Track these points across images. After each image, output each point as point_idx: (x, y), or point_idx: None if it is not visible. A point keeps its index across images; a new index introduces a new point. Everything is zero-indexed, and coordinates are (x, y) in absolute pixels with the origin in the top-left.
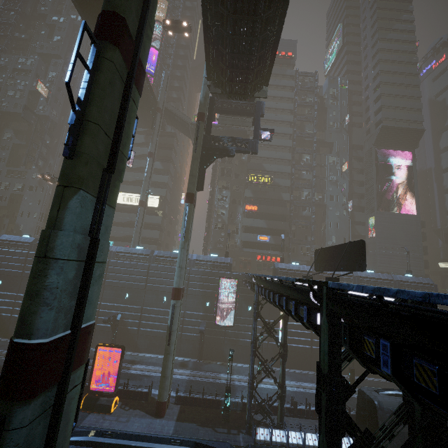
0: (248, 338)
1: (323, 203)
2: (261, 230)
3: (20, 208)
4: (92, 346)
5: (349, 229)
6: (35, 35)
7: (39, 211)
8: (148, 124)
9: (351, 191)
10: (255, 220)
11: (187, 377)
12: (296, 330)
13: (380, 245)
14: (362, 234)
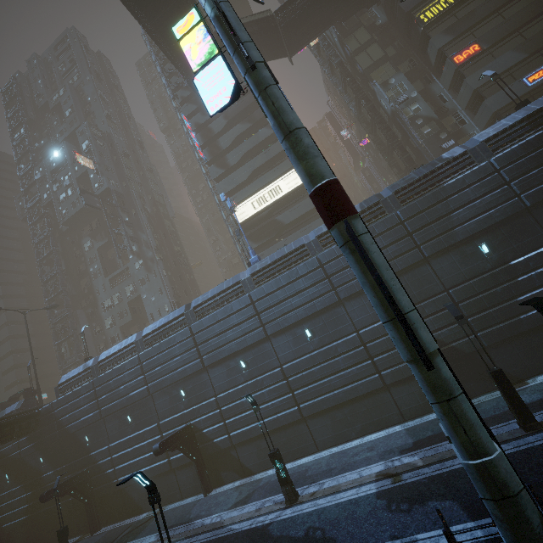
0: None
1: None
2: (518, 71)
3: (147, 312)
4: (403, 418)
5: None
6: (50, 131)
7: (167, 300)
8: None
9: None
10: (492, 63)
11: None
12: None
13: None
14: None
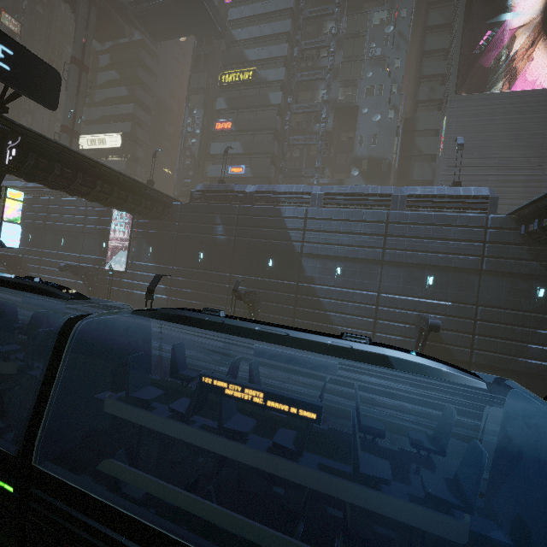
0: (145, 290)
1: (351, 104)
2: (236, 159)
3: None
4: (4, 292)
5: (403, 147)
6: None
7: None
8: (102, 32)
9: (418, 74)
10: (228, 143)
11: (25, 318)
12: (206, 282)
13: (450, 163)
14: (429, 152)
